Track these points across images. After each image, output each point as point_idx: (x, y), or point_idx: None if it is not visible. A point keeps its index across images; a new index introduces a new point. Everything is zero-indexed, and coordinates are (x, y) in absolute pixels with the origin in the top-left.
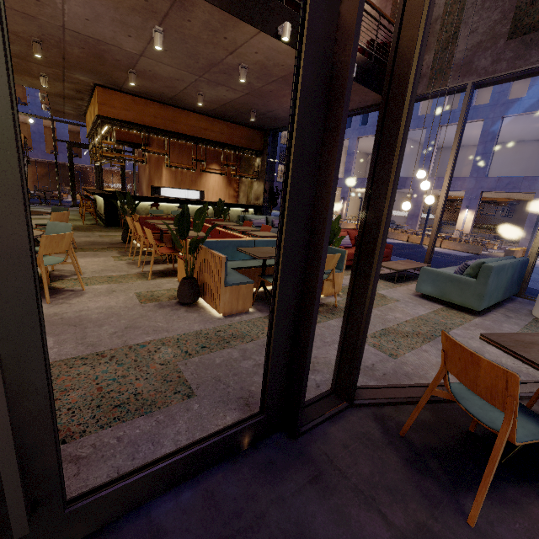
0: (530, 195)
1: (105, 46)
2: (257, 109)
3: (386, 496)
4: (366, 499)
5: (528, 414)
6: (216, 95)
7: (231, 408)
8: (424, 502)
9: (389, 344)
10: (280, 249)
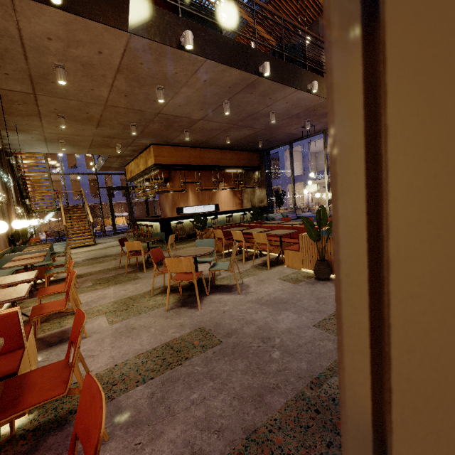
0: None
1: (179, 119)
2: (263, 137)
3: None
4: None
5: None
6: (237, 134)
7: None
8: None
9: None
10: None
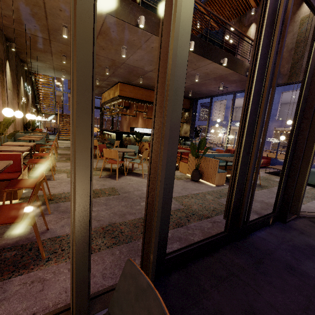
0: None
1: (136, 68)
2: (193, 90)
3: None
4: None
5: None
6: None
7: (253, 214)
8: None
9: None
10: (288, 155)
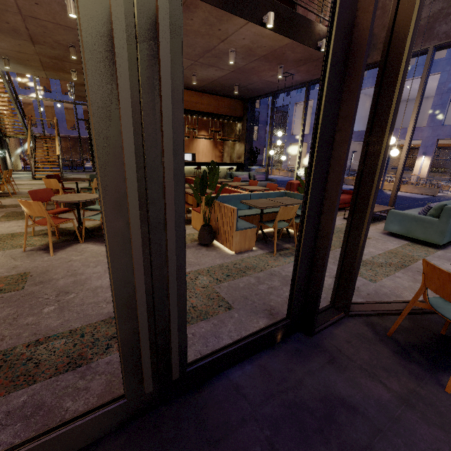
0: None
1: None
2: (239, 83)
3: (384, 373)
4: (370, 374)
5: None
6: (206, 75)
7: (260, 317)
8: (411, 377)
9: (368, 272)
10: (306, 204)
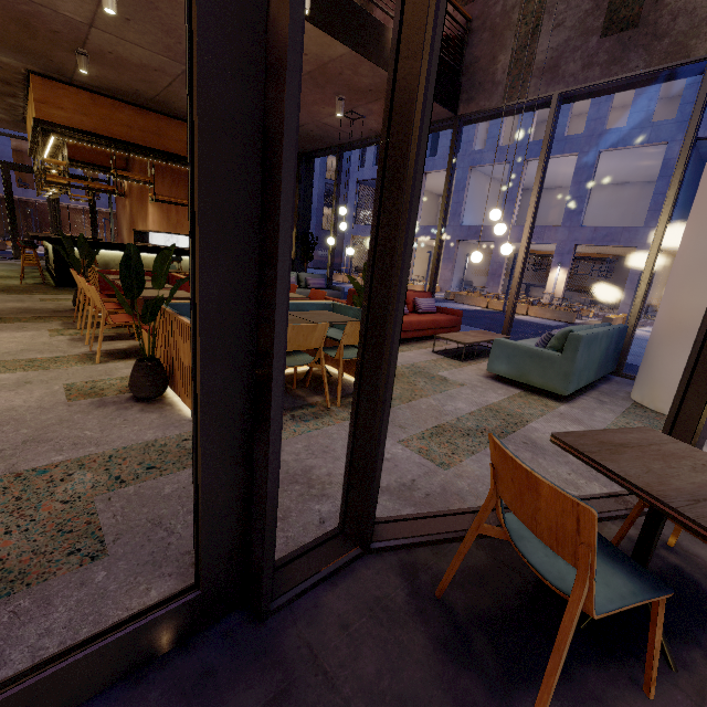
0: (631, 250)
1: (30, 6)
2: None
3: None
4: None
5: (616, 559)
6: None
7: (163, 574)
8: None
9: (441, 448)
10: (195, 300)
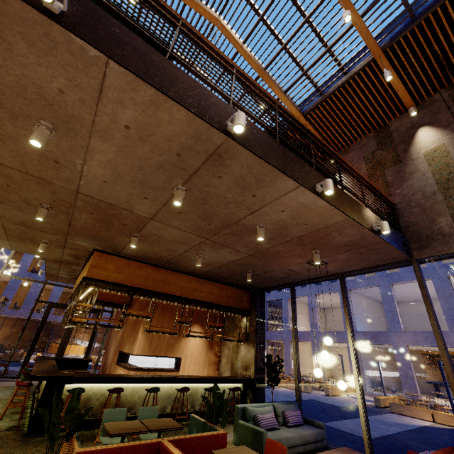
0: None
1: (116, 210)
2: (253, 269)
3: None
4: None
5: None
6: (215, 257)
7: None
8: None
9: None
10: None
